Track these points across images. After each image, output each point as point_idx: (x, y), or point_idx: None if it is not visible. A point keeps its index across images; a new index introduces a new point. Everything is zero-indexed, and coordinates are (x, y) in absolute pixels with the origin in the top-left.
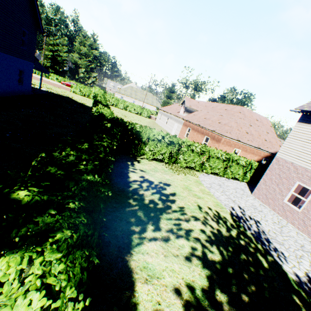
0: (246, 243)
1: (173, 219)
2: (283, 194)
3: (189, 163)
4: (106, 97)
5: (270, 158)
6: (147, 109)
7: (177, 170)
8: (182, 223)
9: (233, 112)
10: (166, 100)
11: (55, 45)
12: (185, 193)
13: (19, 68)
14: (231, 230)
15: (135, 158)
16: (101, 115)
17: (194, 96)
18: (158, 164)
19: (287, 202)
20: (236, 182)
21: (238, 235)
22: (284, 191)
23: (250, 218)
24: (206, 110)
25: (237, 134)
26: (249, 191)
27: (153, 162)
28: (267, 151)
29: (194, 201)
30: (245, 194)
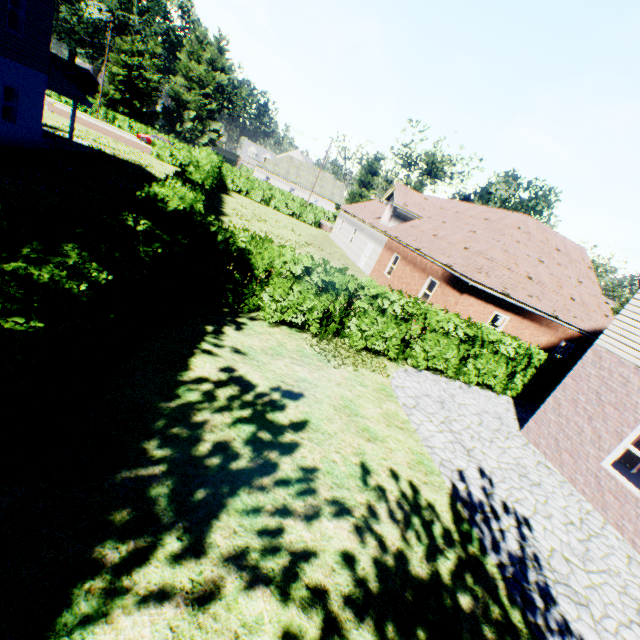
0: (475, 604)
1: (263, 514)
2: (601, 446)
3: (372, 340)
4: (218, 172)
5: (580, 342)
6: (318, 208)
7: (336, 356)
8: (291, 527)
9: (503, 227)
10: (359, 190)
11: (134, 54)
12: (337, 422)
13: (4, 80)
14: (440, 551)
15: (235, 317)
16: (141, 200)
17: (420, 187)
18: (293, 336)
19: (611, 469)
20: (488, 396)
21: (458, 572)
22: (605, 437)
23: (505, 510)
24: (442, 217)
25: (504, 280)
26: (516, 423)
27: (280, 329)
28: (573, 325)
29: (354, 449)
30: (504, 431)
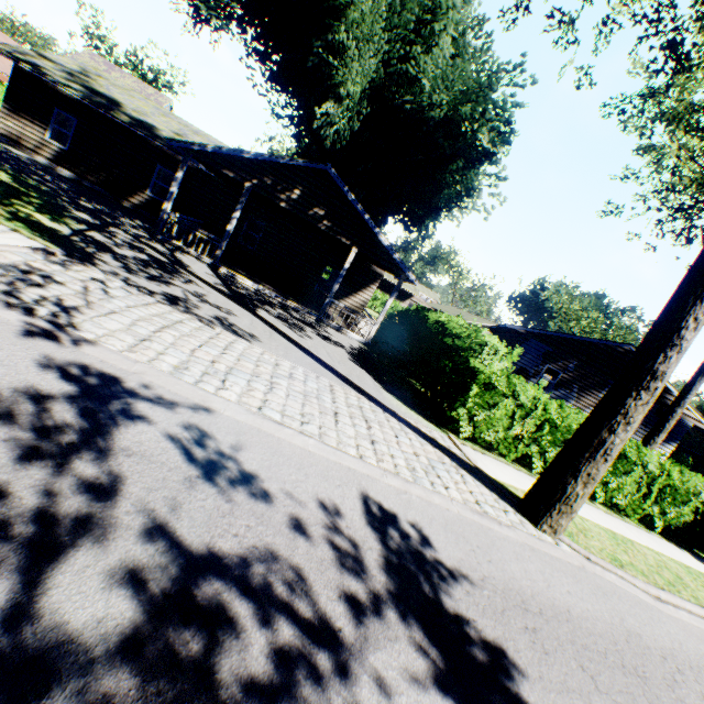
0: None
1: None
2: None
3: None
4: None
5: None
6: None
7: None
8: None
9: None
10: None
11: None
12: None
13: None
14: None
15: None
16: None
17: None
18: None
19: None
20: None
21: None
22: None
23: None
24: None
25: (4, 68)
26: None
27: None
28: None
29: None
30: None
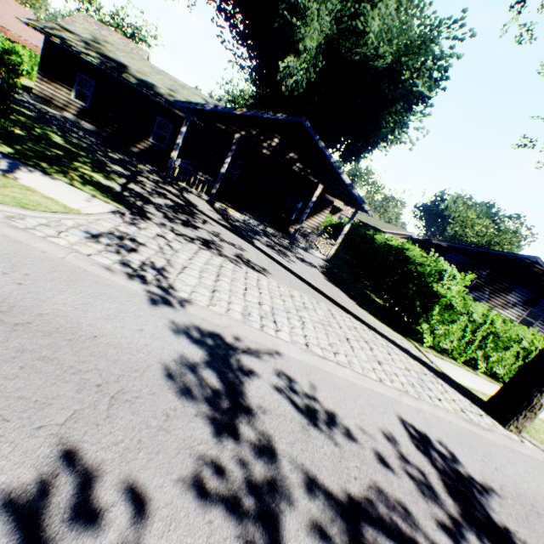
0: None
1: None
2: None
3: None
4: None
5: None
6: None
7: None
8: None
9: (2, 2)
10: None
11: None
12: None
13: None
14: None
15: None
16: None
17: None
18: None
19: None
20: None
21: None
22: None
23: None
24: None
25: (18, 31)
26: None
27: None
28: None
29: None
30: None
